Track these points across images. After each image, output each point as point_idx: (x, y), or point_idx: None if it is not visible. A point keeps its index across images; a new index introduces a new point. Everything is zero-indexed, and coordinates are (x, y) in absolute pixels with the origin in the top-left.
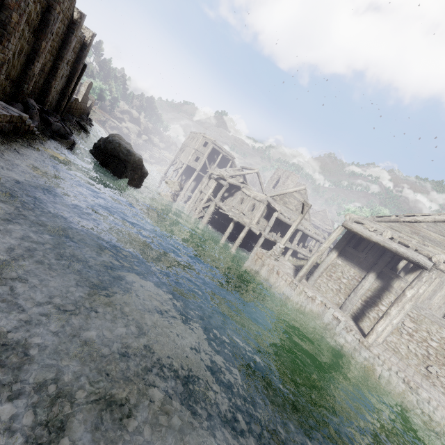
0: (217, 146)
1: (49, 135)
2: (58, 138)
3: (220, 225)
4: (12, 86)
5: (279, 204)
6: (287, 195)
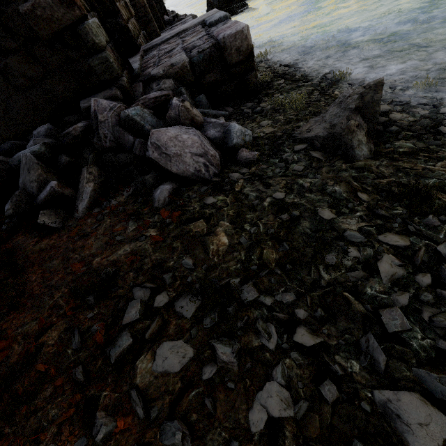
0: None
1: None
2: None
3: None
4: None
5: None
6: None
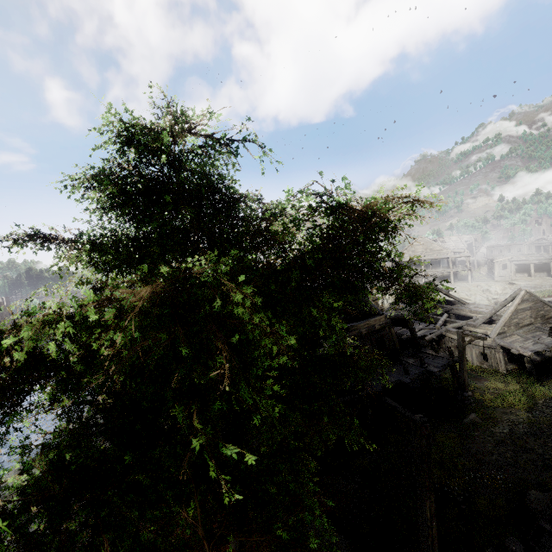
0: None
1: None
2: None
3: None
4: None
5: None
6: None
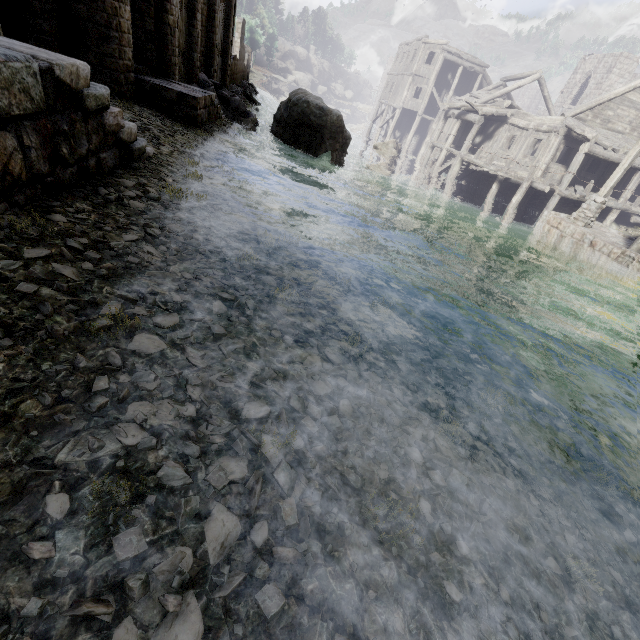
0: (451, 53)
1: (232, 118)
2: (241, 118)
3: (470, 195)
4: (184, 62)
5: (591, 126)
6: (612, 102)
